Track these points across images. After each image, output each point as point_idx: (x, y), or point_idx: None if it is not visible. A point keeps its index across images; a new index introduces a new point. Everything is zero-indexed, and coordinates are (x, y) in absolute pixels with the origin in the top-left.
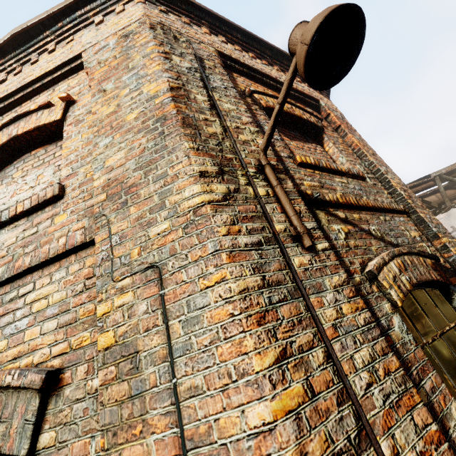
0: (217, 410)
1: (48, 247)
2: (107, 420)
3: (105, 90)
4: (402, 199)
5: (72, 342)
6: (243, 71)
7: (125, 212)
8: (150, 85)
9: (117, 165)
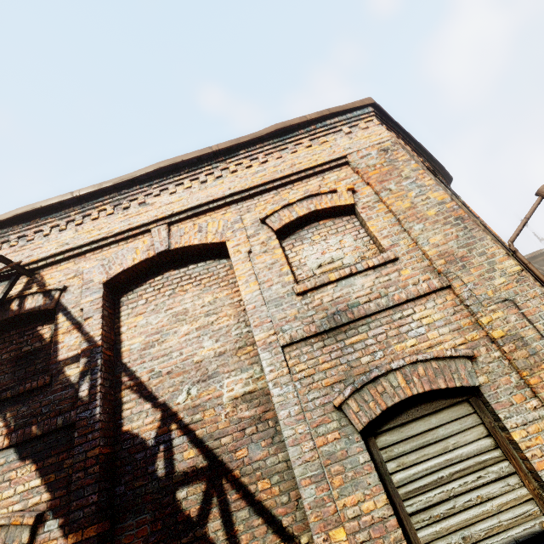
0: None
1: (415, 288)
2: (522, 365)
3: (390, 189)
4: None
5: (466, 337)
6: None
7: (468, 272)
8: (433, 193)
9: (441, 243)
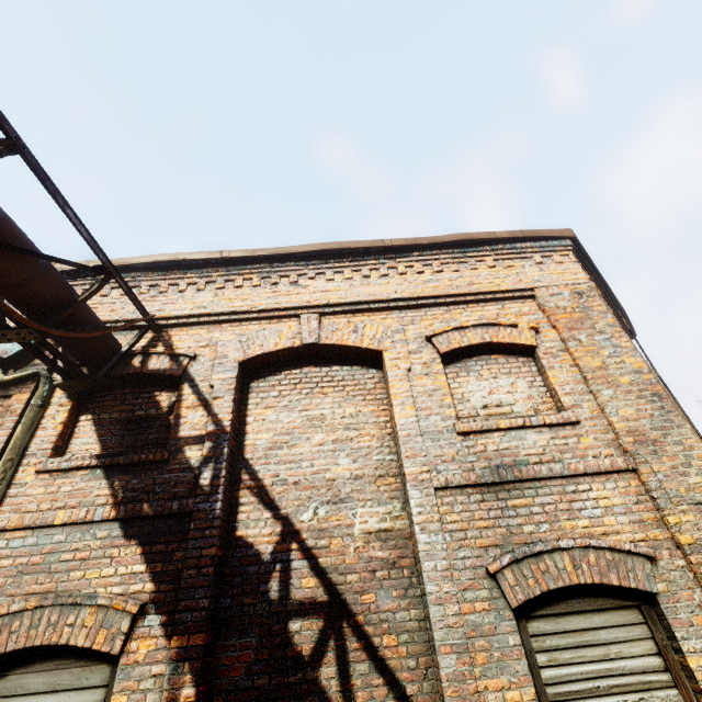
0: None
1: (596, 462)
2: None
3: (579, 340)
4: None
5: (648, 534)
6: None
7: (659, 459)
8: (630, 358)
9: (631, 418)
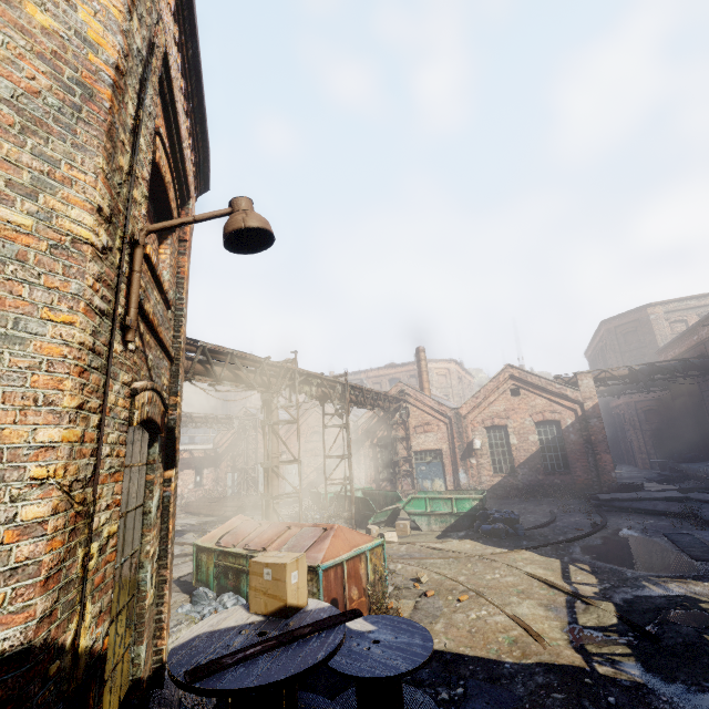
0: (6, 422)
1: None
2: None
3: None
4: (179, 348)
5: None
6: (165, 95)
7: None
8: (94, 20)
9: None
